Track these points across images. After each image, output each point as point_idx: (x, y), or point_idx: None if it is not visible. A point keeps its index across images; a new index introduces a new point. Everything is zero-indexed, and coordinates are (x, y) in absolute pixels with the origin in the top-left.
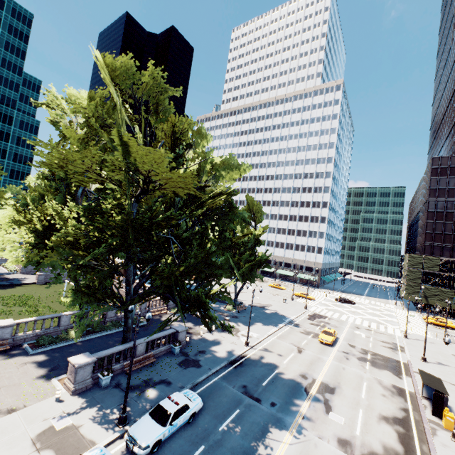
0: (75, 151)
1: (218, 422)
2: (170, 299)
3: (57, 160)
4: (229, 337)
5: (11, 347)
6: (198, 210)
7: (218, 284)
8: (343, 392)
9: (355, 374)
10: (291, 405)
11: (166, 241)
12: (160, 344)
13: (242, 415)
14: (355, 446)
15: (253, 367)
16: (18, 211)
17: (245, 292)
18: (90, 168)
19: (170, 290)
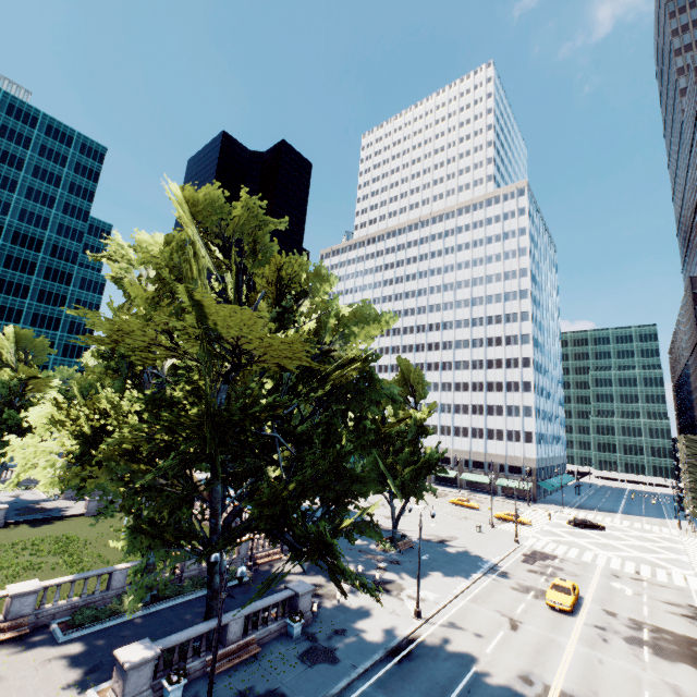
0: (141, 315)
1: None
2: (279, 539)
3: (109, 333)
4: (386, 601)
5: (31, 629)
6: (318, 389)
7: (358, 508)
8: None
9: (625, 673)
10: None
11: (272, 440)
12: (268, 619)
13: None
14: None
15: (431, 662)
16: (58, 407)
17: (411, 516)
18: (155, 341)
19: (278, 524)
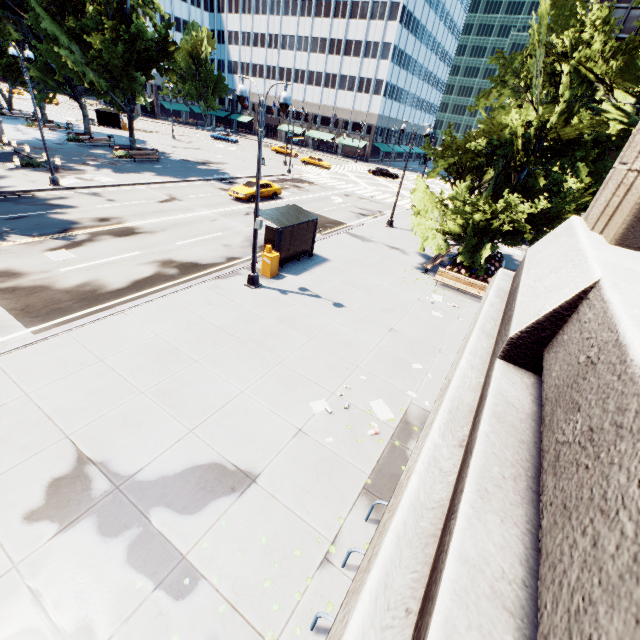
0: None
1: None
2: None
3: None
4: (39, 176)
5: None
6: None
7: None
8: (150, 237)
9: (224, 226)
10: None
11: None
12: None
13: None
14: (23, 279)
15: (11, 205)
16: None
17: (206, 150)
18: None
19: None
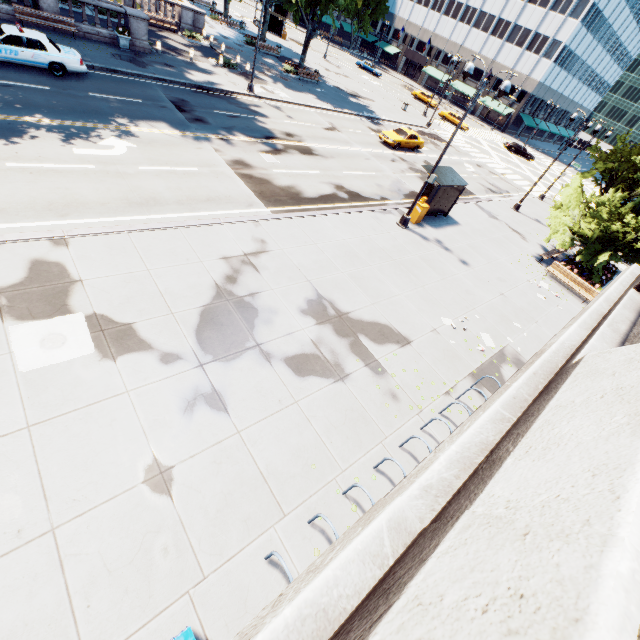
0: None
1: (97, 92)
2: None
3: None
4: (236, 79)
5: None
6: None
7: None
8: (324, 161)
9: (376, 167)
10: (224, 131)
11: None
12: (96, 21)
13: (138, 104)
14: (253, 171)
15: (226, 103)
16: None
17: (354, 80)
18: None
19: None
